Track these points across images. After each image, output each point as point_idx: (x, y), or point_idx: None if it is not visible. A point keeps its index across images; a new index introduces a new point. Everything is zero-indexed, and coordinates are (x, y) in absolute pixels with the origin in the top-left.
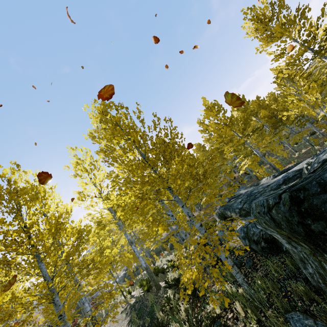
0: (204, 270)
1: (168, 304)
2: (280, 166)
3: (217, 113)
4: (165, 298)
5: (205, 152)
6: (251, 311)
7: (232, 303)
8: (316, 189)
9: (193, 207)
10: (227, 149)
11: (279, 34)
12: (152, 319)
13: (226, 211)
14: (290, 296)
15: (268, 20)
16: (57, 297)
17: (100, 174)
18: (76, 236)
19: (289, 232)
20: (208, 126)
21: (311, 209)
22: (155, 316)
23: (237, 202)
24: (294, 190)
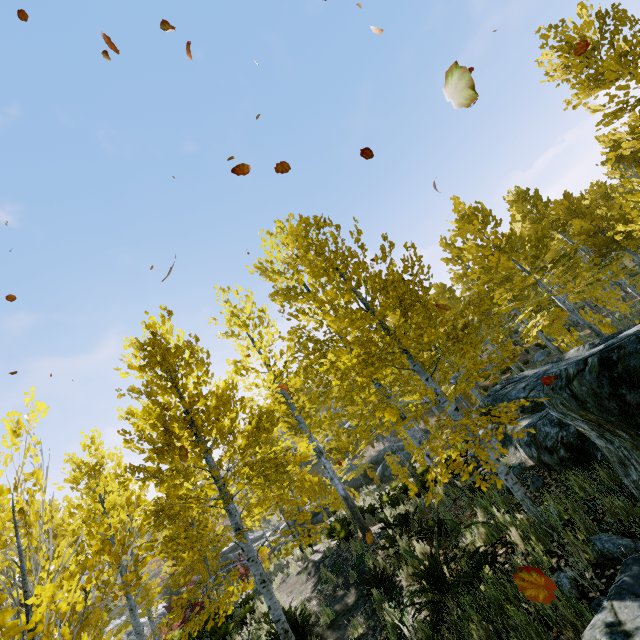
0: (453, 502)
1: (392, 546)
2: (610, 330)
3: (482, 226)
4: (386, 538)
5: (453, 301)
6: (536, 539)
7: (505, 536)
8: (635, 346)
9: (447, 377)
10: (499, 295)
11: (613, 76)
12: (361, 574)
13: (495, 405)
14: (602, 519)
15: (591, 47)
16: (232, 504)
17: (270, 334)
18: (254, 421)
19: (599, 412)
20: (462, 252)
21: (627, 374)
22: (366, 568)
23: (518, 388)
24: (606, 350)
